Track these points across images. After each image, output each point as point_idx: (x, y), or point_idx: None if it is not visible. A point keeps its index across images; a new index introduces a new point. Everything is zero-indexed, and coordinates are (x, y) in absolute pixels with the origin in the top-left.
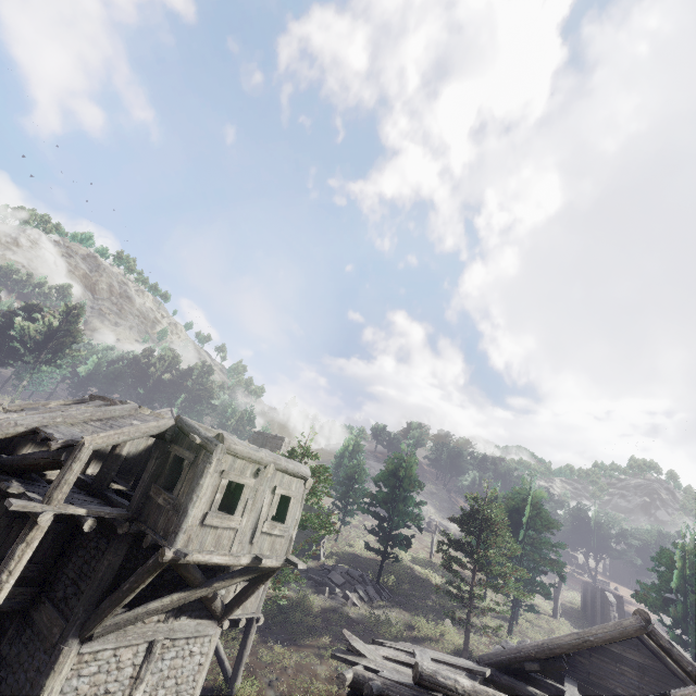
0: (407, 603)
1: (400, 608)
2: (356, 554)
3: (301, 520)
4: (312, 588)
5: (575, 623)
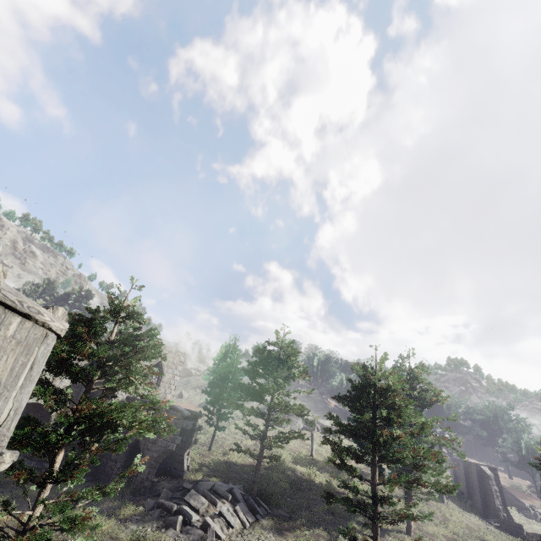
0: (289, 517)
1: (281, 528)
2: (231, 462)
3: (94, 413)
4: (159, 521)
5: (459, 504)
